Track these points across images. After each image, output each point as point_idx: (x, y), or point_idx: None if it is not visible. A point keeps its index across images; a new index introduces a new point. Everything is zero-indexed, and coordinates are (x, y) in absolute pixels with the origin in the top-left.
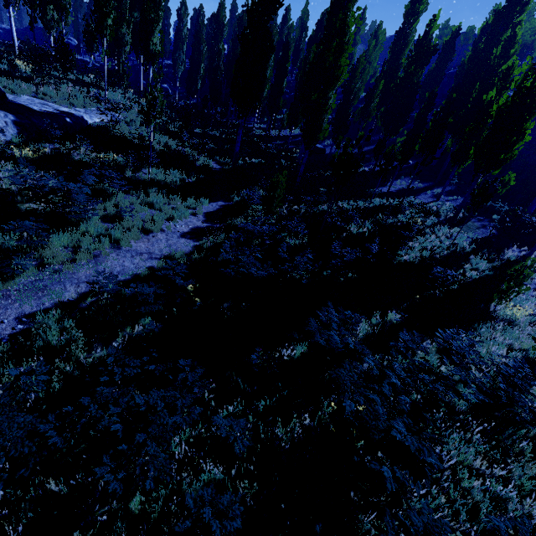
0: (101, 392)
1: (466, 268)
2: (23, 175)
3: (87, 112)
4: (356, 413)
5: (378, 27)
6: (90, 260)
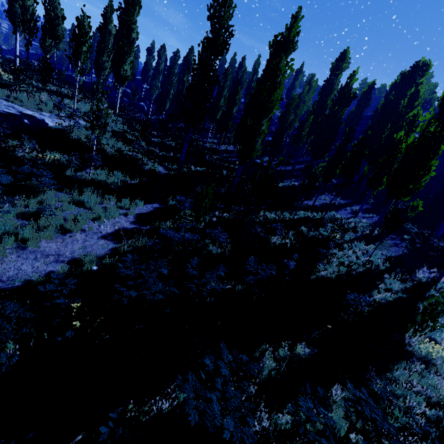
0: None
1: (381, 287)
2: None
3: (51, 116)
4: None
5: (312, 77)
6: None
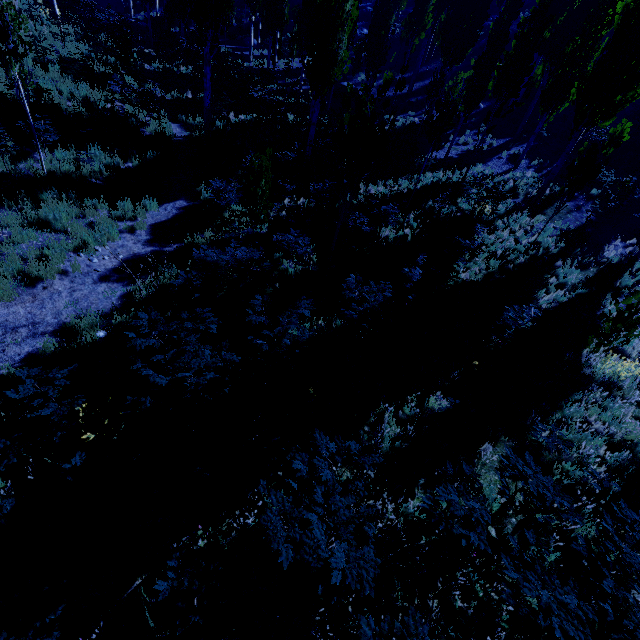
0: None
1: (550, 283)
2: None
3: None
4: None
5: None
6: None
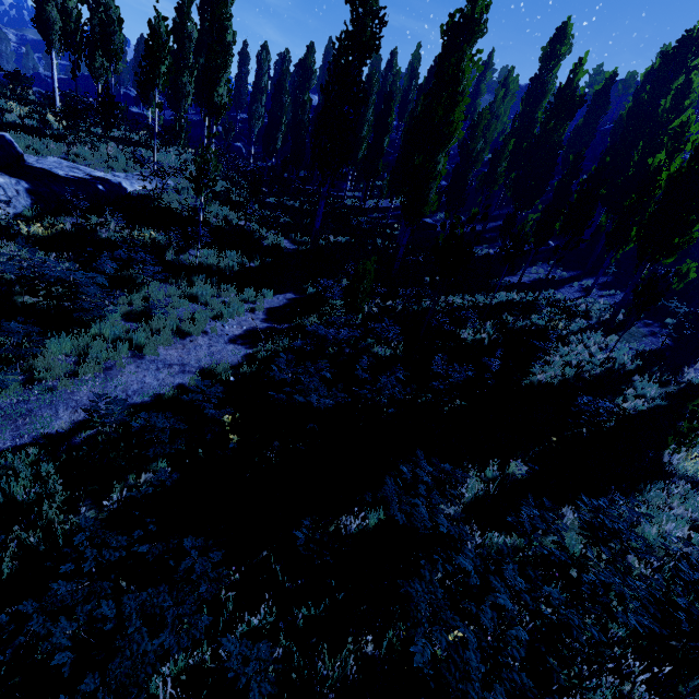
0: (54, 593)
1: (628, 394)
2: (19, 260)
3: (128, 178)
4: (433, 663)
5: (509, 73)
6: (98, 373)
